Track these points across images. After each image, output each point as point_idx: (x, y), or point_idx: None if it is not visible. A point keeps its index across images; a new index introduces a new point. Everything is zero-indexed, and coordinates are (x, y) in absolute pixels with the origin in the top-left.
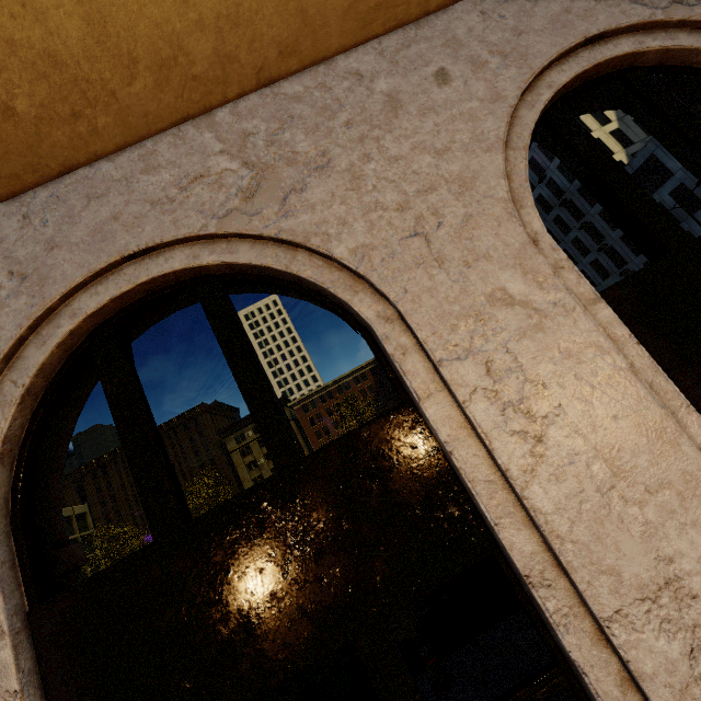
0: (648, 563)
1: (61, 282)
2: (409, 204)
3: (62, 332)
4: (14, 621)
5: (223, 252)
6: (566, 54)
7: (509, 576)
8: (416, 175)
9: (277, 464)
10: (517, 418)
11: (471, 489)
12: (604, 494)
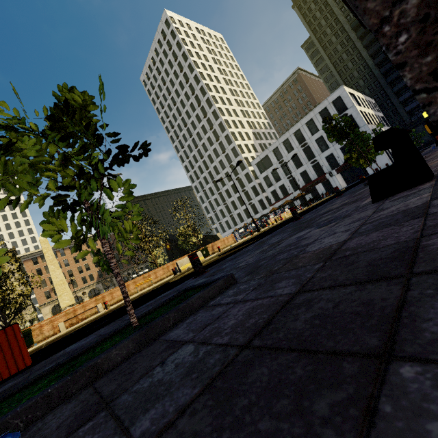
0: None
1: None
2: None
3: None
4: None
5: None
6: None
7: None
8: None
9: None
10: None
11: None
12: None
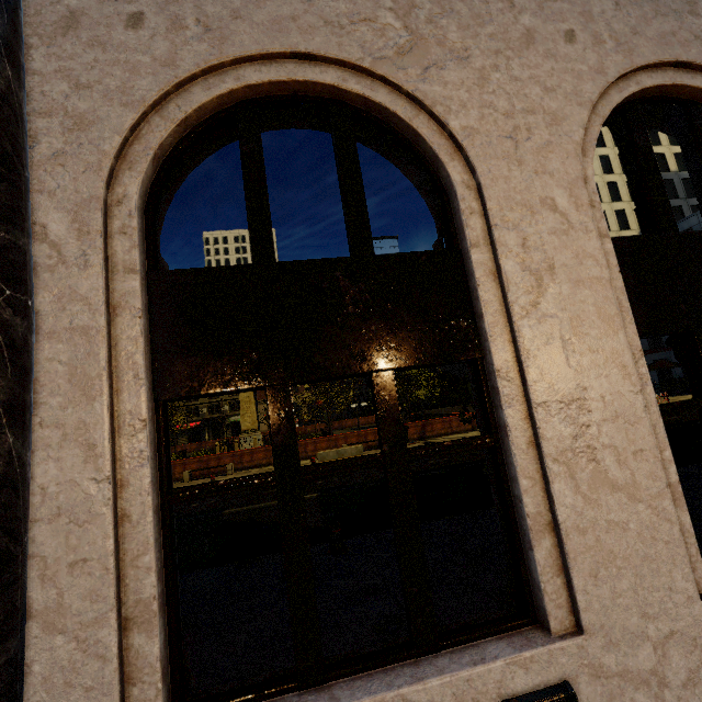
0: (572, 386)
1: (239, 47)
2: (513, 115)
3: (226, 87)
4: (142, 270)
5: (367, 87)
6: (659, 66)
7: (482, 376)
8: (526, 98)
9: (355, 252)
10: (530, 279)
11: (483, 311)
12: (563, 341)
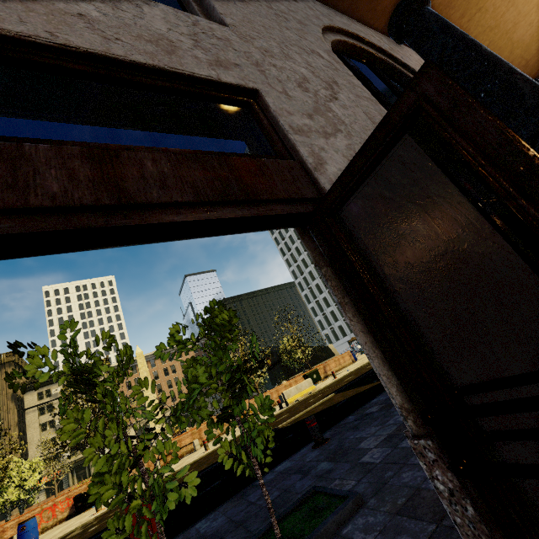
0: None
1: None
2: None
3: None
4: None
5: None
6: None
7: None
8: None
9: None
10: None
11: None
12: None
